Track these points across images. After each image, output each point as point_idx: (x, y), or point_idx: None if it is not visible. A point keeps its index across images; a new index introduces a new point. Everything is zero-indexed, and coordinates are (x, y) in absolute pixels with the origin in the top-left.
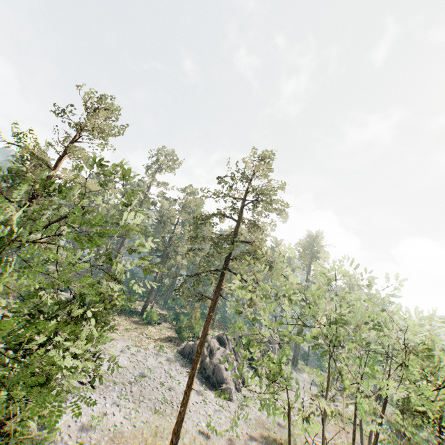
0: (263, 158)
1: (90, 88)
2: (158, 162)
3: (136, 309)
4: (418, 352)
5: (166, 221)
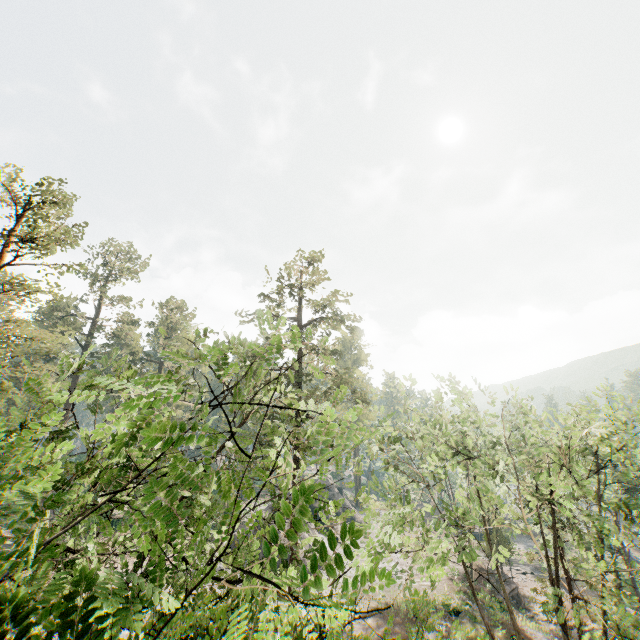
0: (311, 259)
1: (17, 169)
2: (107, 265)
3: (114, 515)
4: (572, 453)
5: (143, 359)
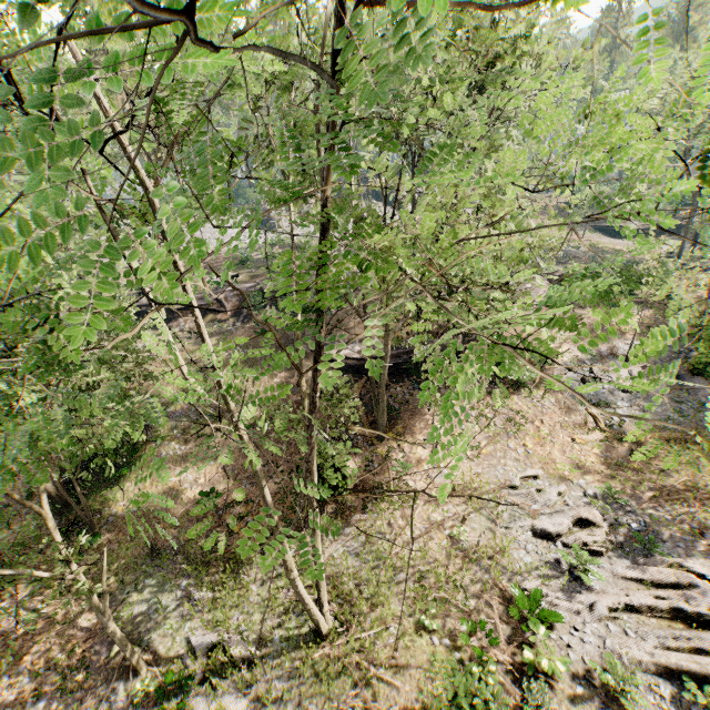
0: None
1: None
2: None
3: None
4: None
5: None
